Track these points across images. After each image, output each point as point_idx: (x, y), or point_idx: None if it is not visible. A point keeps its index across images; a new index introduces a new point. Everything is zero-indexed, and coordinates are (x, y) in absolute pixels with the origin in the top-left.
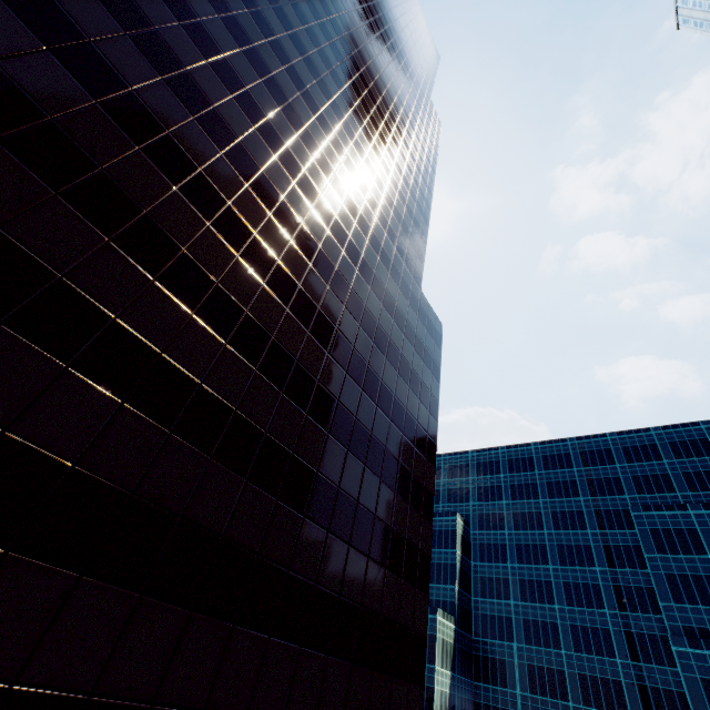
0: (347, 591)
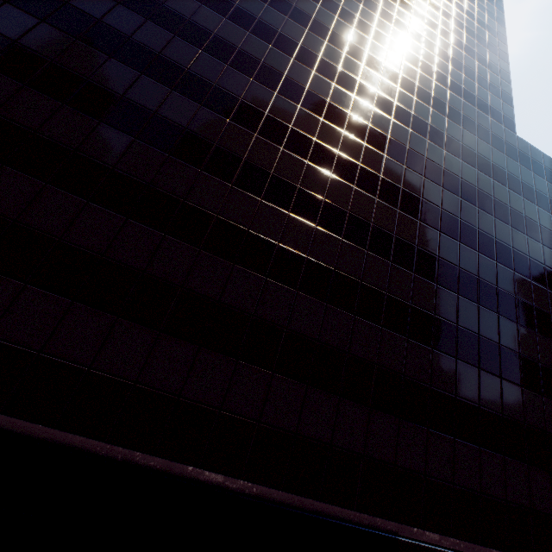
0: (508, 412)
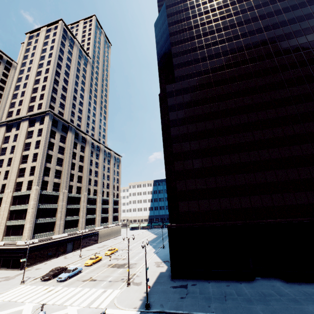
0: None
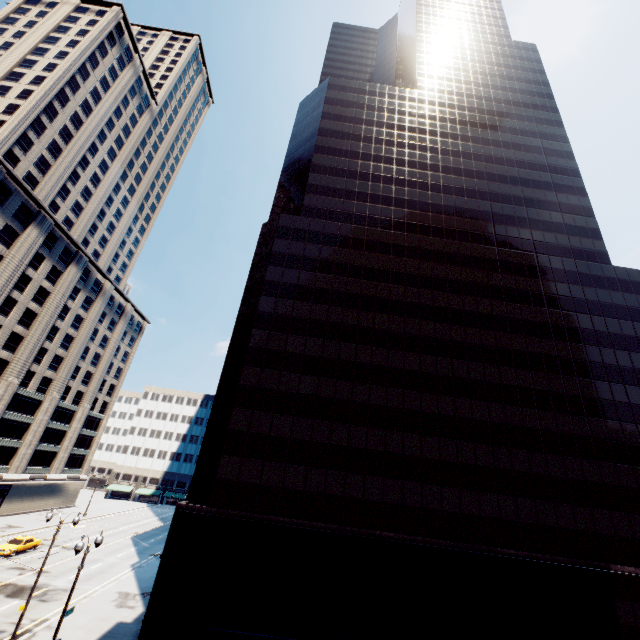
0: None
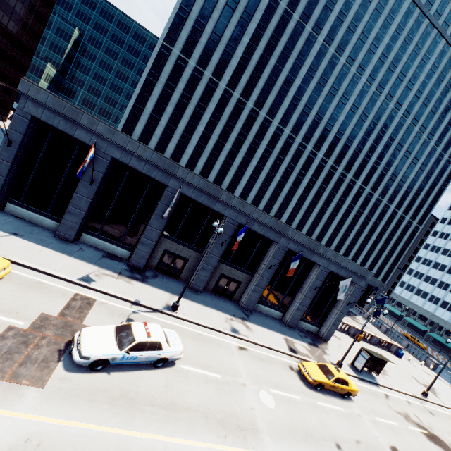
0: (7, 51)
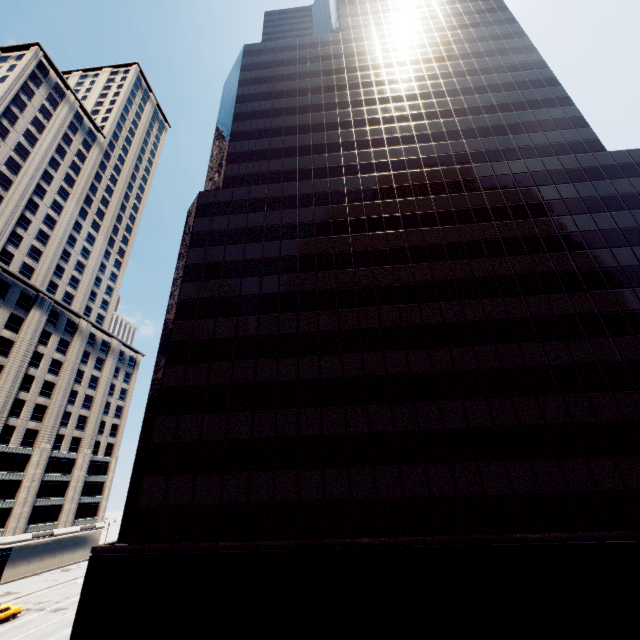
0: None
